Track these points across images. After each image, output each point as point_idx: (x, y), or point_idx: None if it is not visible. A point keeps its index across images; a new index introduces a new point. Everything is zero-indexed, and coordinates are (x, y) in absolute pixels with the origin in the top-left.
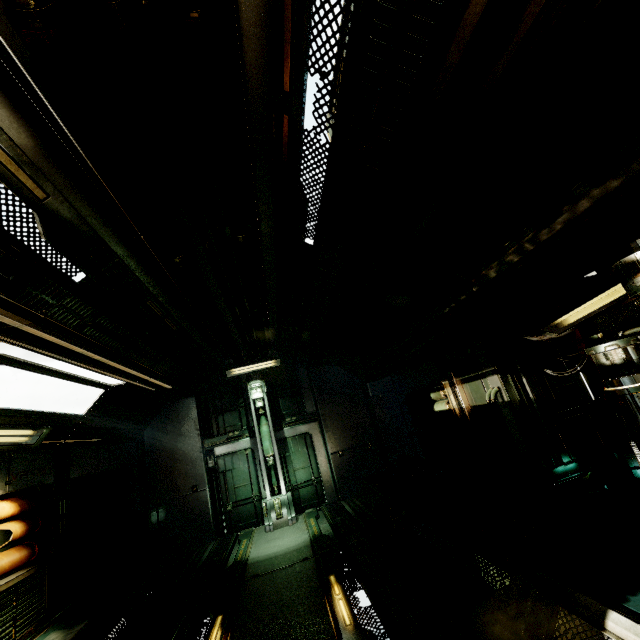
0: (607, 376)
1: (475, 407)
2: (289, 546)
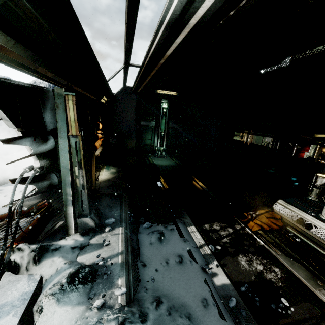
0: (323, 158)
1: (253, 144)
2: (169, 164)
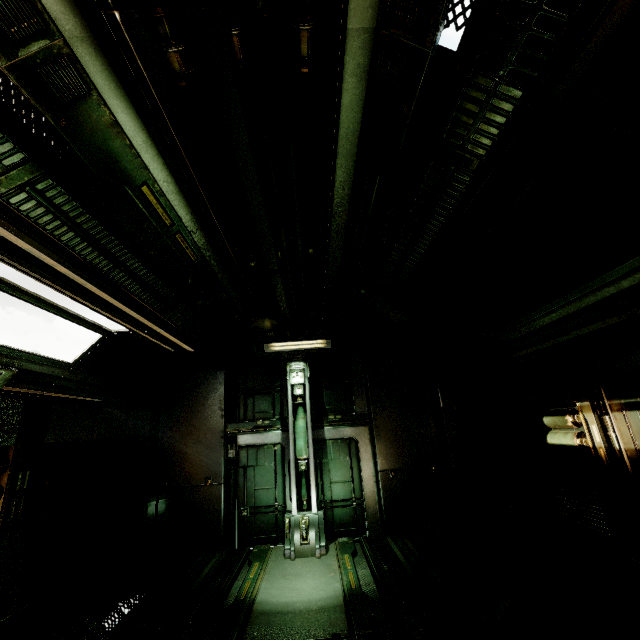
0: None
1: None
2: (313, 597)
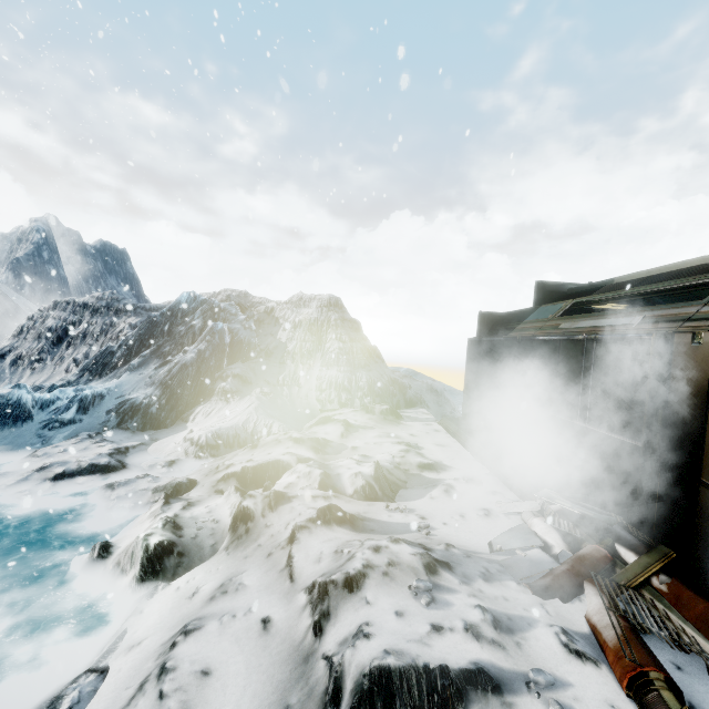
0: None
1: None
2: None
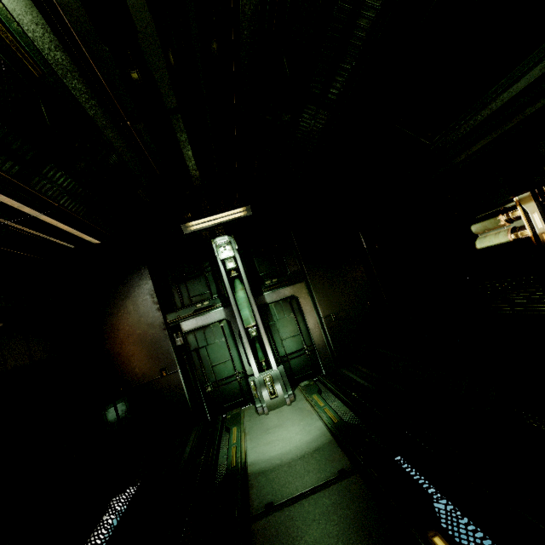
0: None
1: None
2: (301, 442)
